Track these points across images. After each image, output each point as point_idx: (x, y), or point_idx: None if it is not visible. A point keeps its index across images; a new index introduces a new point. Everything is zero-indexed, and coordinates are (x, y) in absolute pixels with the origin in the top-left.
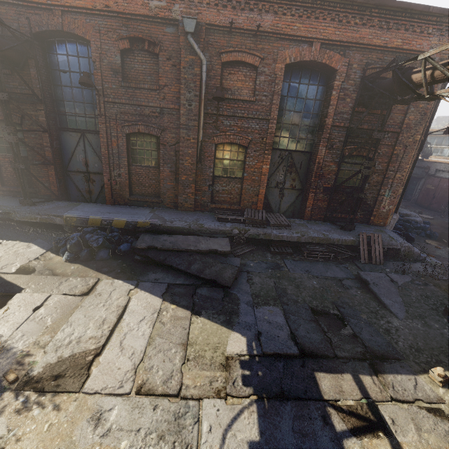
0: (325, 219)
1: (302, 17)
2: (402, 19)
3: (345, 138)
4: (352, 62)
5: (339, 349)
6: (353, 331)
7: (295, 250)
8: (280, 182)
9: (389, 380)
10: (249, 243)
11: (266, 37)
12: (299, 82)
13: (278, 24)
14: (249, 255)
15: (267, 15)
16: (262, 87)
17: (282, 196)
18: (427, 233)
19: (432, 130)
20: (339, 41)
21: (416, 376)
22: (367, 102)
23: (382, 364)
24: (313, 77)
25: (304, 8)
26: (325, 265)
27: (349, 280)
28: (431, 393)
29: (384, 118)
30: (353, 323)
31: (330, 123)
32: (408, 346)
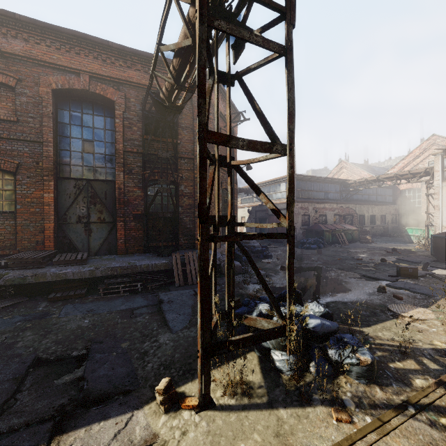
0: (144, 251)
1: (61, 50)
2: (162, 69)
3: (142, 163)
4: (129, 96)
5: (11, 416)
6: (84, 372)
7: (94, 290)
8: (83, 216)
9: (69, 441)
10: (18, 296)
11: (21, 61)
12: (81, 112)
13: (32, 51)
14: (4, 311)
15: (16, 40)
16: (26, 108)
17: (89, 232)
18: (264, 255)
19: (261, 182)
20: (109, 77)
21: (137, 411)
22: (154, 130)
23: (85, 412)
24: (97, 109)
25: (61, 43)
26: (127, 298)
27: (146, 308)
28: (139, 435)
29: (175, 145)
30: (96, 359)
31: (122, 149)
32: (158, 365)
